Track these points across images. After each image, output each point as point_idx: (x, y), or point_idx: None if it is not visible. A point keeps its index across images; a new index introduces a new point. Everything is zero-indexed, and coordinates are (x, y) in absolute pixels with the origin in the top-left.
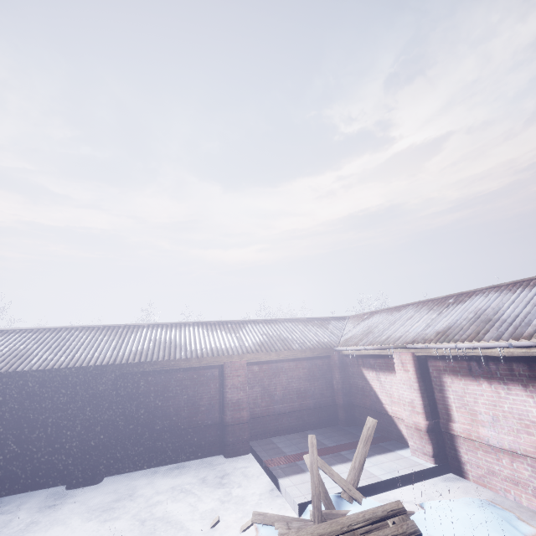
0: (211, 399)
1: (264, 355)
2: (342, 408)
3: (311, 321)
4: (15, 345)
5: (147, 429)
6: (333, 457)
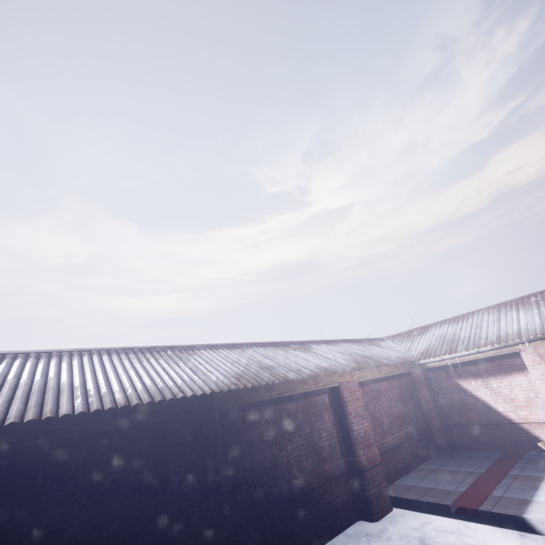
0: (330, 438)
1: (369, 372)
2: (440, 431)
3: (361, 341)
4: (6, 377)
5: (271, 499)
6: (517, 479)
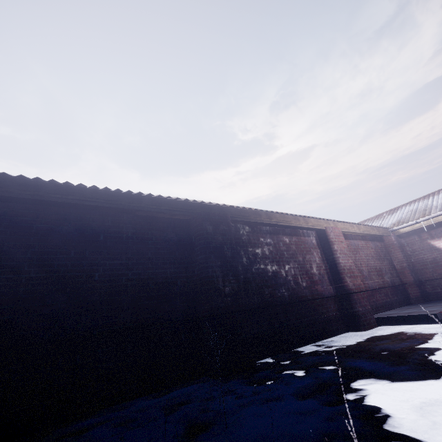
0: (319, 269)
1: (349, 227)
2: (413, 285)
3: None
4: None
5: (275, 298)
6: None
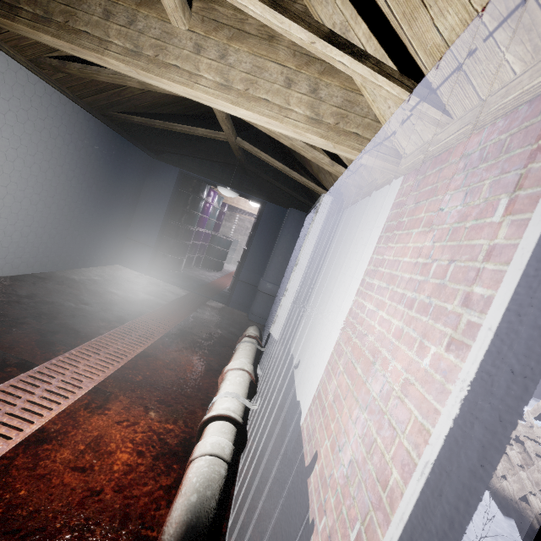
0: None
1: None
2: None
3: None
4: None
5: None
6: None
